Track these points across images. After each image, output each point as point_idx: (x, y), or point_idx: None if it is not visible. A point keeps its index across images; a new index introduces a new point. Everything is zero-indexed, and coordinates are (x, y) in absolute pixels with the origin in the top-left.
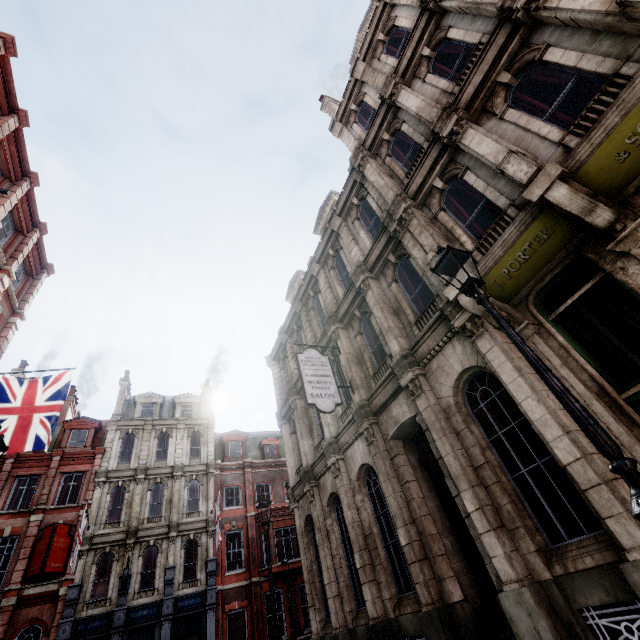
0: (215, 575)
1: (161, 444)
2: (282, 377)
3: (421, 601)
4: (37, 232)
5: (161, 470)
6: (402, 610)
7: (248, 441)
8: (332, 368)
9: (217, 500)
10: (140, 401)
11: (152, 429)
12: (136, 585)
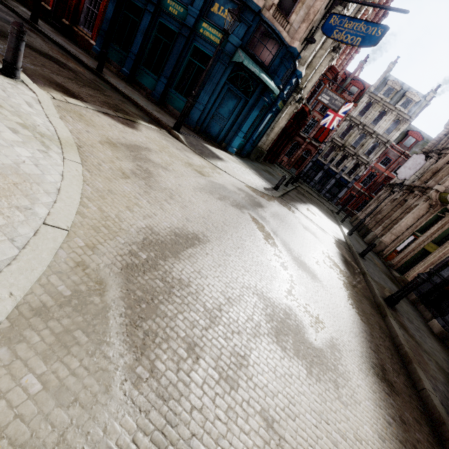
0: (356, 181)
1: (380, 114)
2: (439, 139)
3: (368, 225)
4: (389, 3)
5: (369, 130)
6: (367, 225)
7: (421, 141)
8: (421, 167)
9: (376, 160)
10: (389, 84)
11: (381, 106)
12: (334, 163)
